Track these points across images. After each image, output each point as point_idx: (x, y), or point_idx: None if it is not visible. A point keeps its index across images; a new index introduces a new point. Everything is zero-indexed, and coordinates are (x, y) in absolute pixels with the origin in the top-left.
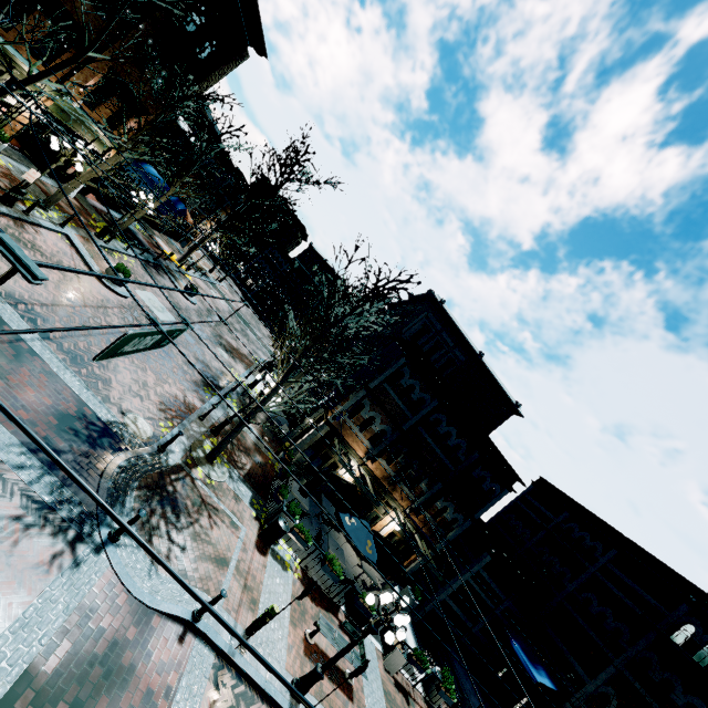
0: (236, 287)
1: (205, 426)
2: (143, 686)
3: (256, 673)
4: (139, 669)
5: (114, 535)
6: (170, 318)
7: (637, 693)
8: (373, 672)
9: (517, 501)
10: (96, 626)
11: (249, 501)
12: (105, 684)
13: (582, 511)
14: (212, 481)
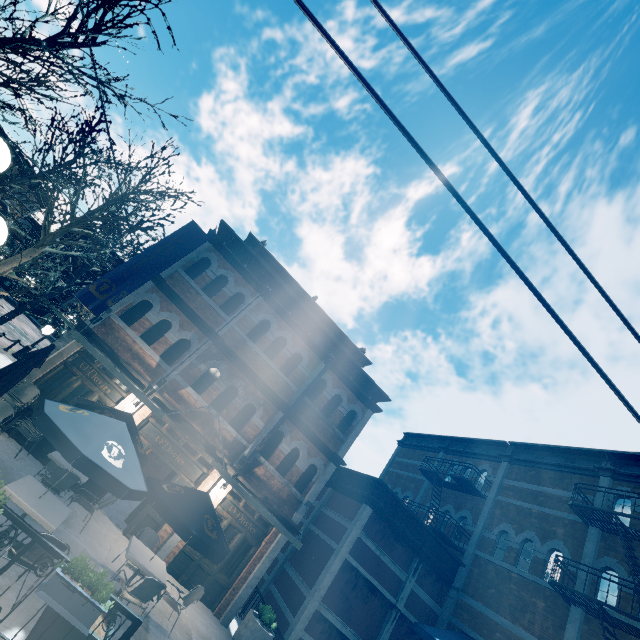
0: (33, 325)
1: None
2: None
3: None
4: None
5: None
6: None
7: (633, 616)
8: None
9: (388, 469)
10: None
11: None
12: None
13: (456, 444)
14: None
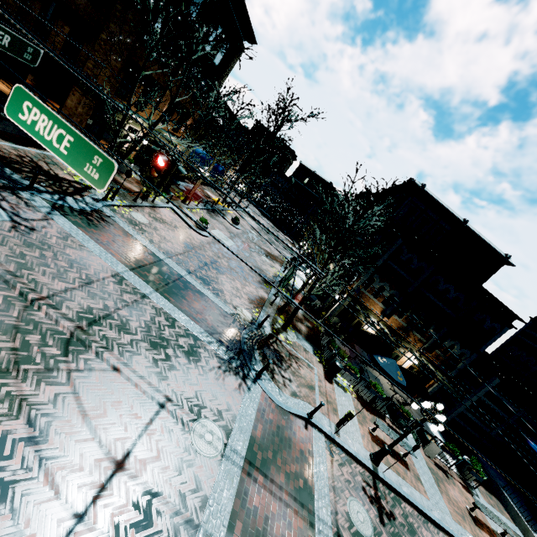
0: (255, 208)
1: (274, 309)
2: (297, 448)
3: (348, 447)
4: (293, 440)
5: (258, 374)
6: (232, 243)
7: None
8: (418, 455)
9: (517, 335)
10: (268, 418)
11: (312, 352)
12: (282, 445)
13: None
14: (290, 342)
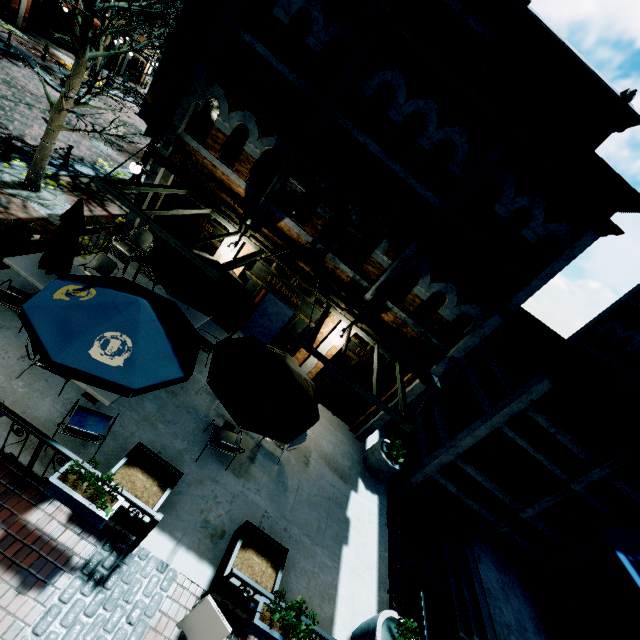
0: None
1: None
2: None
3: None
4: None
5: None
6: None
7: None
8: None
9: (627, 301)
10: None
11: None
12: None
13: None
14: None
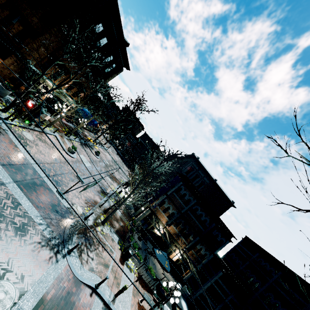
0: (114, 149)
1: (101, 209)
2: None
3: None
4: (76, 304)
5: (69, 251)
6: (89, 165)
7: None
8: None
9: (235, 247)
10: (63, 285)
11: (117, 241)
12: (65, 307)
13: (265, 252)
14: (103, 232)
